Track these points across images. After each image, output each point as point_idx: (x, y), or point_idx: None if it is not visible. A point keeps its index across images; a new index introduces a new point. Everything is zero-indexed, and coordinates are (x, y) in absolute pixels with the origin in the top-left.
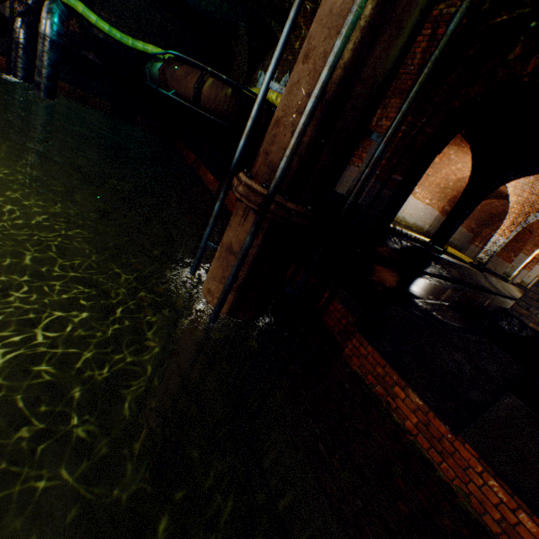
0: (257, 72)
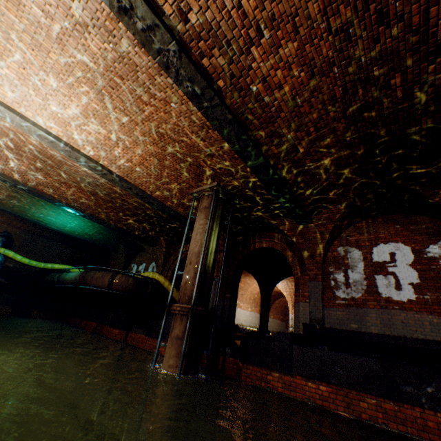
0: (131, 265)
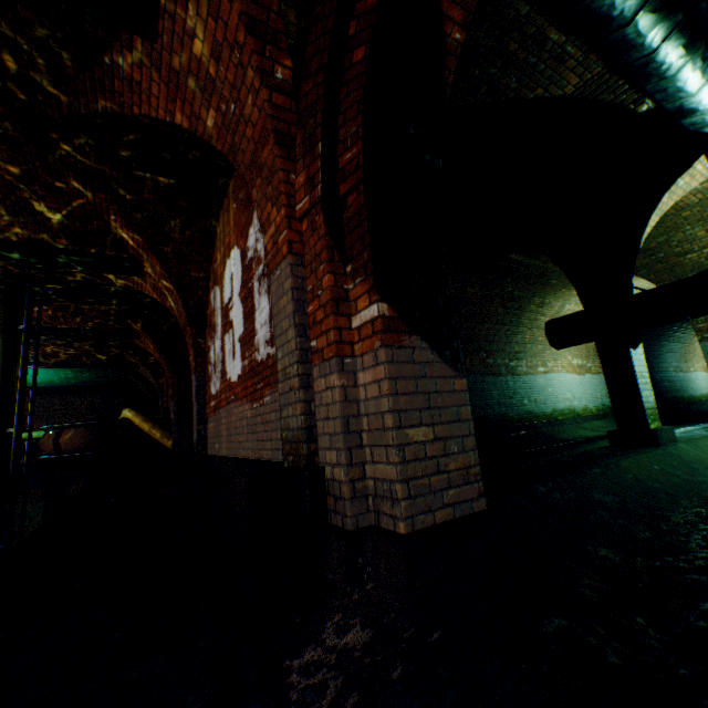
0: None
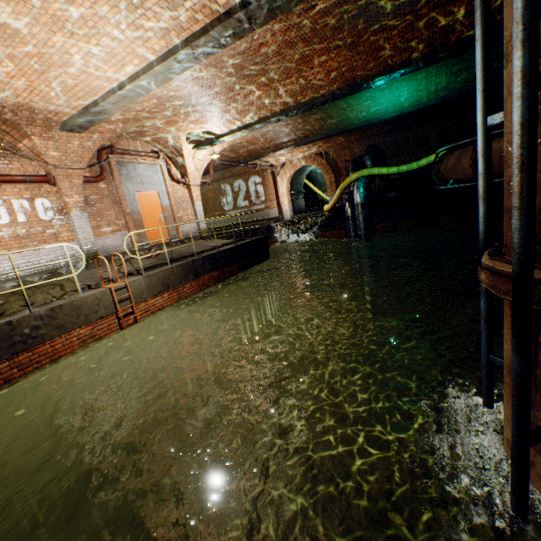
0: None
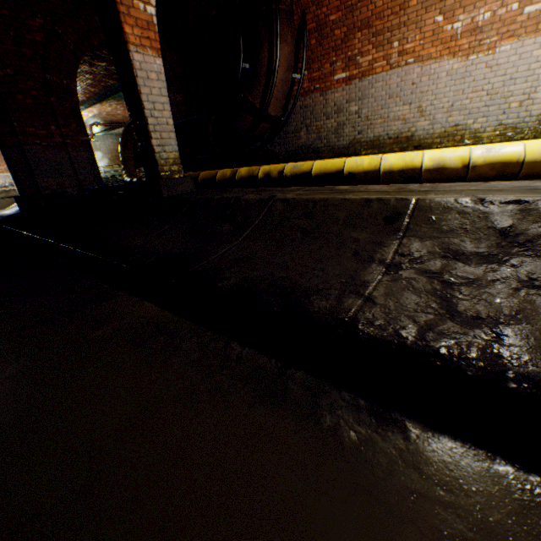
0: None
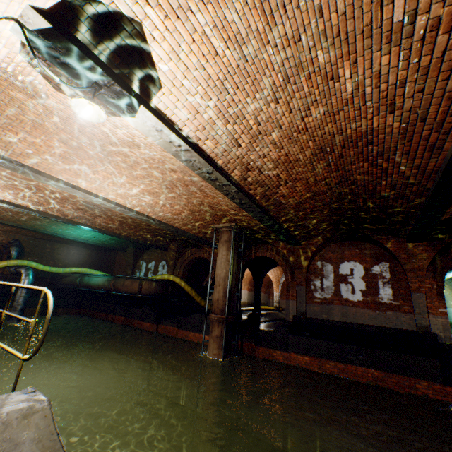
0: (139, 262)
